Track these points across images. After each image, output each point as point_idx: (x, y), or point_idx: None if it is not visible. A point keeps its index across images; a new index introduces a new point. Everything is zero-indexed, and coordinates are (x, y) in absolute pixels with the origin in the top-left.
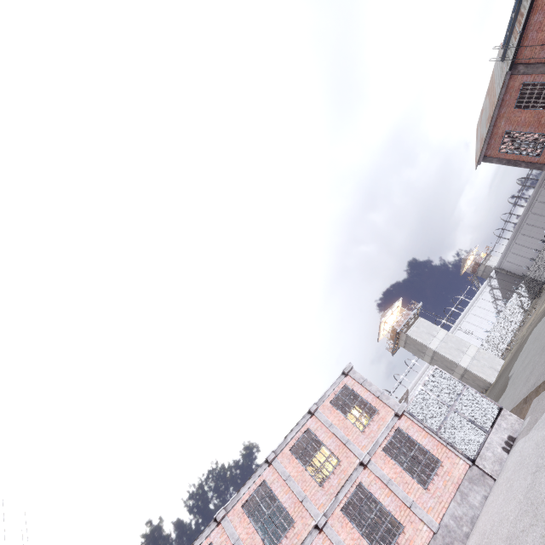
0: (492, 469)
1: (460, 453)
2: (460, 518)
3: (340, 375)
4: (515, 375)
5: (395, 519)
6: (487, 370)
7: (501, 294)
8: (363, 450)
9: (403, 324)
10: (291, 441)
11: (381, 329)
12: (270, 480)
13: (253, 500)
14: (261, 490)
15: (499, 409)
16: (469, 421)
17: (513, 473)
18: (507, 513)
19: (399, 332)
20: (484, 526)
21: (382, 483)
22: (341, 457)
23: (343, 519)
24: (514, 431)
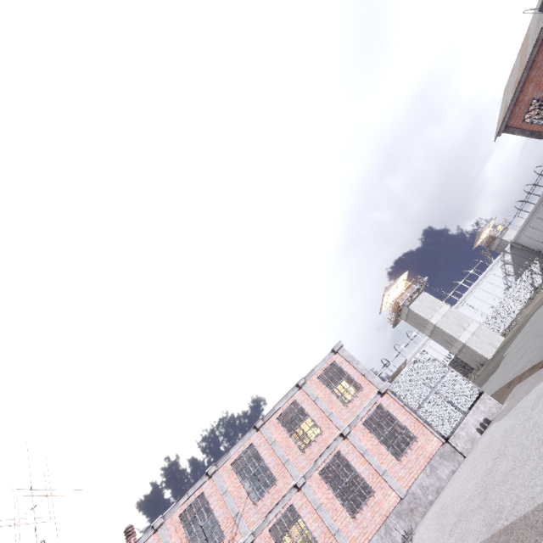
0: (464, 447)
1: (435, 431)
2: (427, 487)
3: (329, 353)
4: (508, 356)
5: (367, 484)
6: (486, 347)
7: (514, 269)
8: (344, 423)
9: (406, 298)
10: (279, 411)
11: (384, 302)
12: (257, 444)
13: (243, 458)
14: (249, 452)
15: (480, 393)
16: (449, 402)
17: (479, 454)
18: (465, 491)
19: (402, 306)
20: (445, 498)
21: (359, 453)
22: (323, 428)
23: (320, 481)
24: (491, 414)
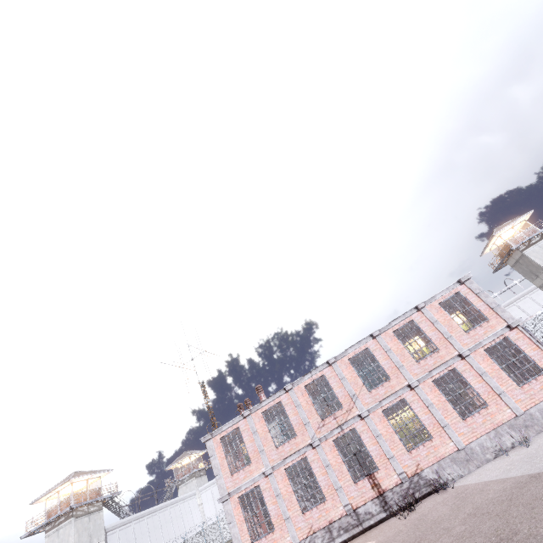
0: None
1: None
2: None
3: (454, 283)
4: None
5: (481, 398)
6: None
7: None
8: (463, 347)
9: (523, 241)
10: (395, 326)
11: (491, 244)
12: (373, 349)
13: (353, 358)
14: (365, 353)
15: None
16: None
17: None
18: None
19: (514, 250)
20: None
21: (476, 373)
22: (440, 347)
23: (433, 387)
24: None
